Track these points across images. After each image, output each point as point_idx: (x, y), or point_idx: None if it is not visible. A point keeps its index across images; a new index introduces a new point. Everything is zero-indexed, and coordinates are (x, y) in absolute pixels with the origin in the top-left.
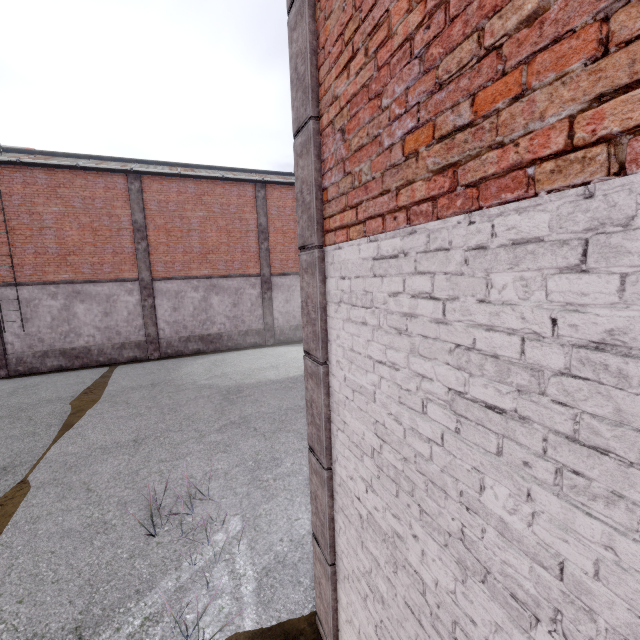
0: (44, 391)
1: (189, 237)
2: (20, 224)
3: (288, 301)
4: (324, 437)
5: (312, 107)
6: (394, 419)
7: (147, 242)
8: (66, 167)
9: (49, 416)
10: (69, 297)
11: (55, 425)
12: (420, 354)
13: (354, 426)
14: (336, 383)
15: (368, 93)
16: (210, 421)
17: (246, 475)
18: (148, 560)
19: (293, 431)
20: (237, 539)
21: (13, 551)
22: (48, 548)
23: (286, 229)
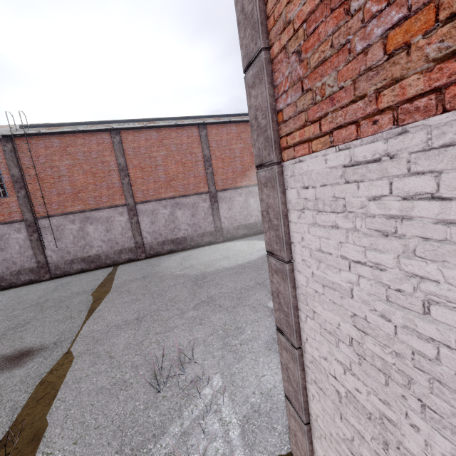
0: (74, 287)
1: (156, 171)
2: (46, 175)
3: (230, 209)
4: (293, 322)
5: (262, 39)
6: (379, 315)
7: (129, 178)
8: (70, 132)
9: (79, 304)
10: (82, 221)
11: (84, 310)
12: (418, 256)
13: (326, 316)
14: (302, 278)
15: (330, 4)
16: (187, 301)
17: (219, 341)
18: (158, 410)
19: (248, 305)
20: (220, 393)
21: (66, 404)
22: (89, 402)
23: (224, 156)
